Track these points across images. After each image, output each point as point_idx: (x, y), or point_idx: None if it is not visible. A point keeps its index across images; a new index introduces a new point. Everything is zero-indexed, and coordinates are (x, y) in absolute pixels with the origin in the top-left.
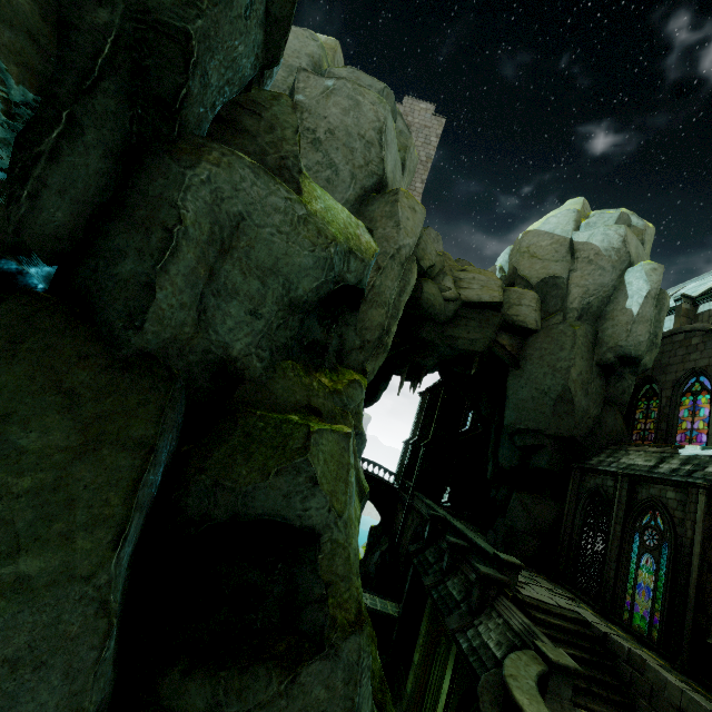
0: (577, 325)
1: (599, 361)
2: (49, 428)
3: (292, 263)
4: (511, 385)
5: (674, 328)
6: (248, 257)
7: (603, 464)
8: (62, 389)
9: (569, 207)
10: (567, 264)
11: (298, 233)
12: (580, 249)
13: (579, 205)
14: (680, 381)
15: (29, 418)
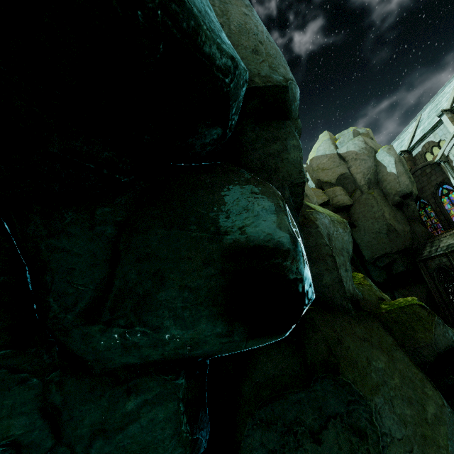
0: (372, 191)
1: (392, 203)
2: (377, 356)
3: (344, 241)
4: (357, 237)
5: (413, 169)
6: (336, 249)
7: (432, 252)
8: (362, 339)
9: (322, 138)
10: (344, 165)
11: (337, 227)
12: (346, 156)
13: (327, 135)
14: (434, 192)
15: (371, 356)
